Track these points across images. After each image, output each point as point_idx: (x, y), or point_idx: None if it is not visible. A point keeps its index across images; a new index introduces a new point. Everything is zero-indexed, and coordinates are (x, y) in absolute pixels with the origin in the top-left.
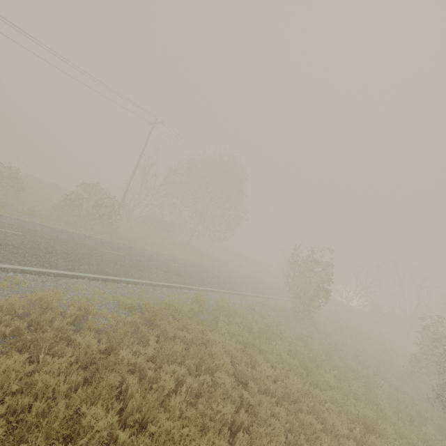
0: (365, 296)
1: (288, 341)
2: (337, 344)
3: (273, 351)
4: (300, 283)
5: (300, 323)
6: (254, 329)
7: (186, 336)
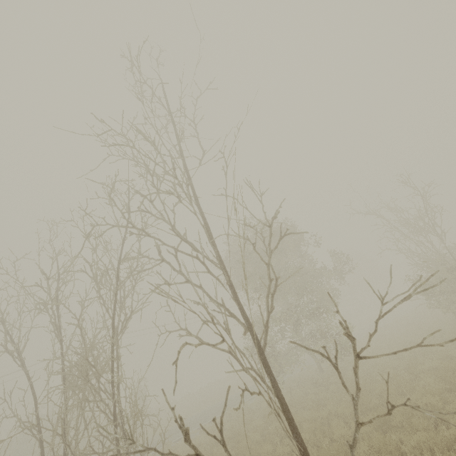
0: None
1: None
2: None
3: None
4: None
5: None
6: None
7: None
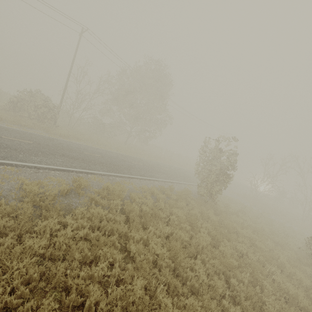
0: (271, 183)
1: (174, 224)
2: (233, 226)
3: (143, 237)
4: (207, 171)
5: (197, 206)
6: (135, 212)
7: (1, 224)
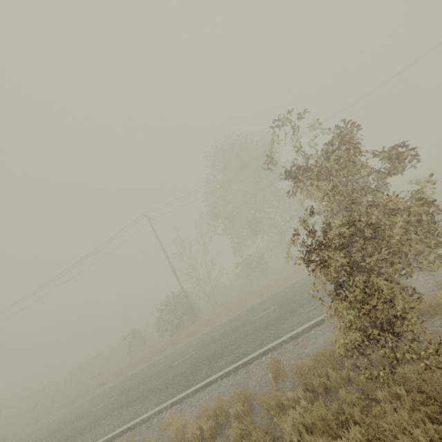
0: None
1: None
2: None
3: None
4: None
5: None
6: None
7: None
